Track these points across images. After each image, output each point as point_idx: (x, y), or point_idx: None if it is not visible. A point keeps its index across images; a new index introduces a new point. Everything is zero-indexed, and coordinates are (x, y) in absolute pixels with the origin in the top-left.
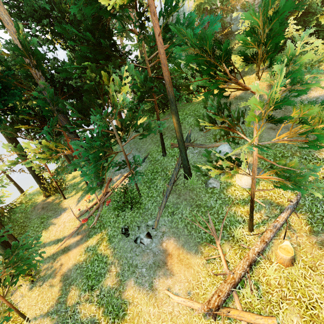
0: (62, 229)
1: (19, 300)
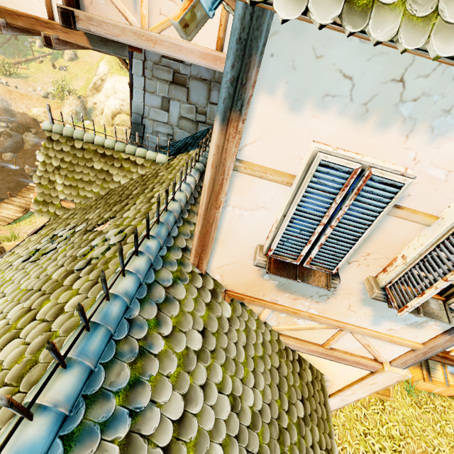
0: None
1: None
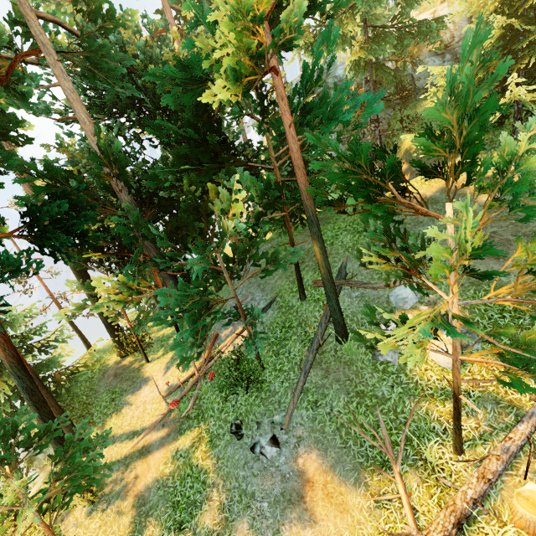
0: (140, 413)
1: (72, 531)
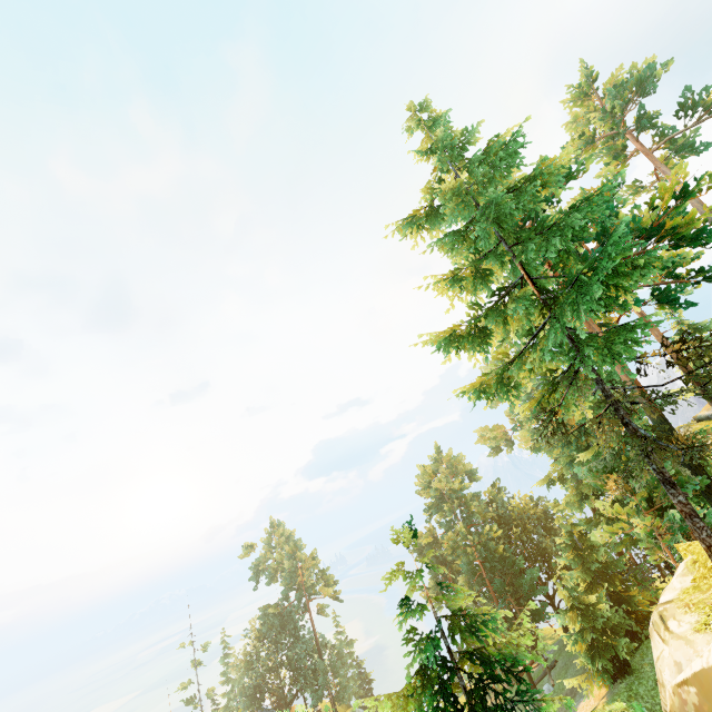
0: None
1: None
